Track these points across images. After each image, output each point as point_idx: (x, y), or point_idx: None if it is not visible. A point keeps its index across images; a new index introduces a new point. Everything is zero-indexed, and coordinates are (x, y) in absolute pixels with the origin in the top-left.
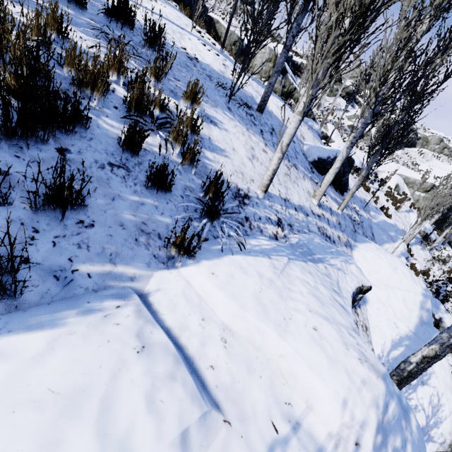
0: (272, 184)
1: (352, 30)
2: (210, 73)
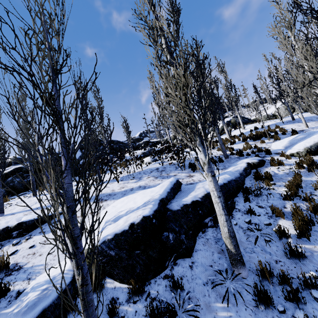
0: (311, 126)
1: (294, 99)
2: (274, 124)
